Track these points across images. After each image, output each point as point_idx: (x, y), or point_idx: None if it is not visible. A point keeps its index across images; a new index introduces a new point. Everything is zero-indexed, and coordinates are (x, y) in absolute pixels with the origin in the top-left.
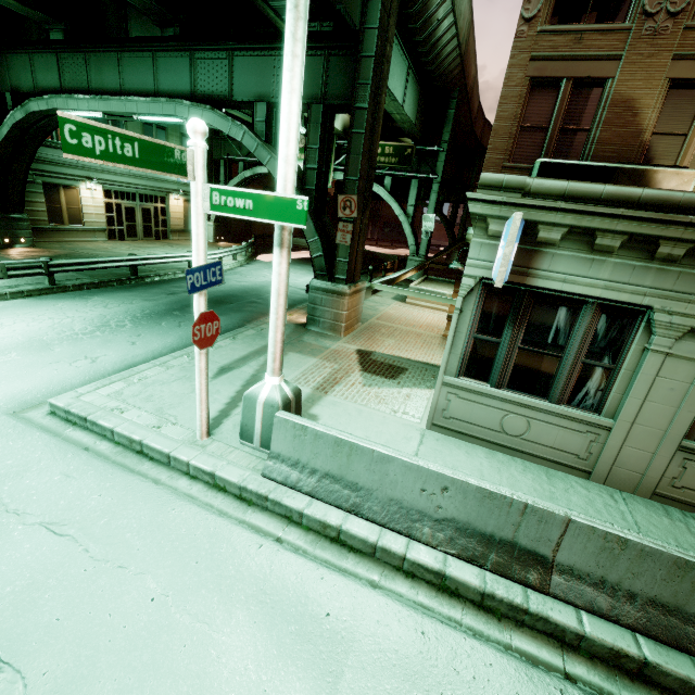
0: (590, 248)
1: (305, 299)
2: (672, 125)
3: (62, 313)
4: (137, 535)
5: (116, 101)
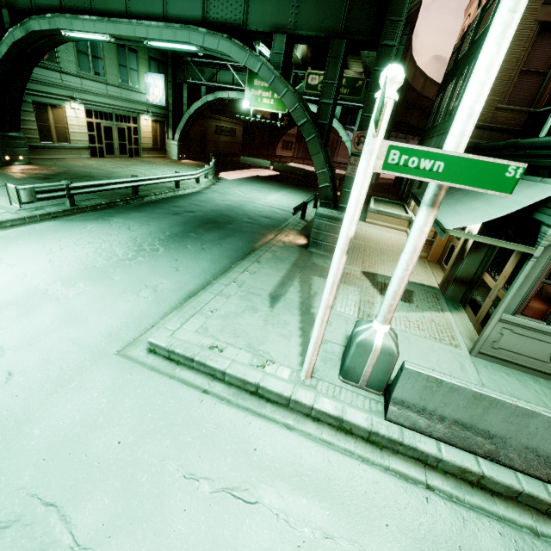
0: None
1: (285, 218)
2: None
3: (96, 236)
4: (317, 497)
5: (125, 24)
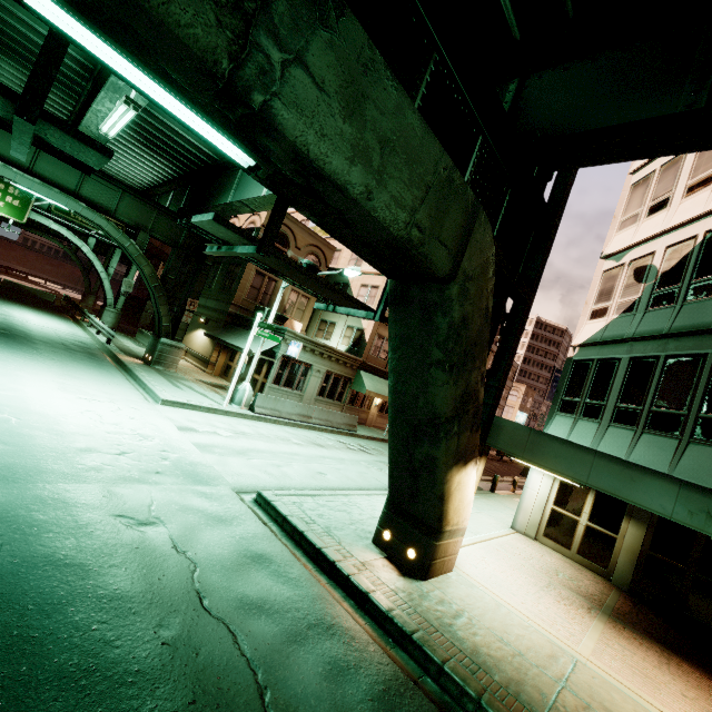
0: (305, 350)
1: (91, 343)
2: (291, 302)
3: None
4: (253, 424)
5: None
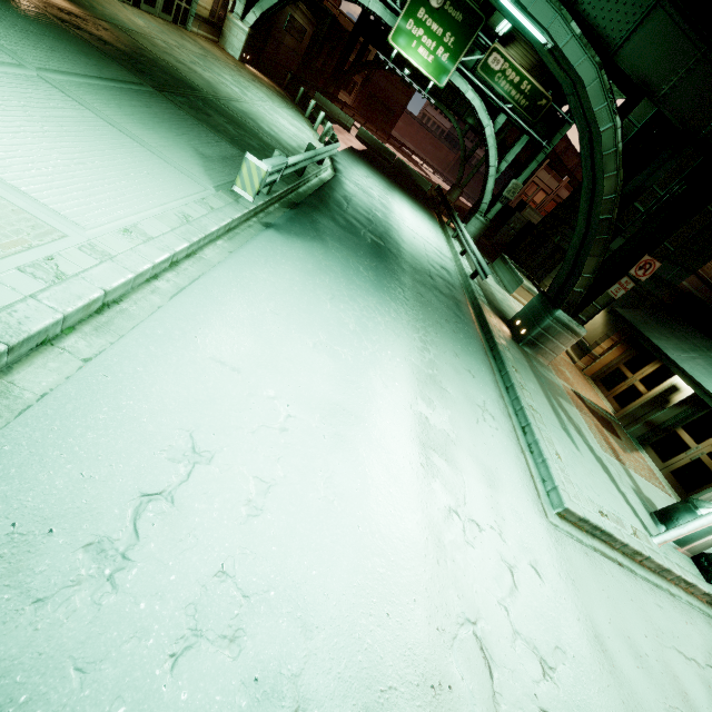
0: None
1: (454, 271)
2: None
3: (353, 286)
4: None
5: None
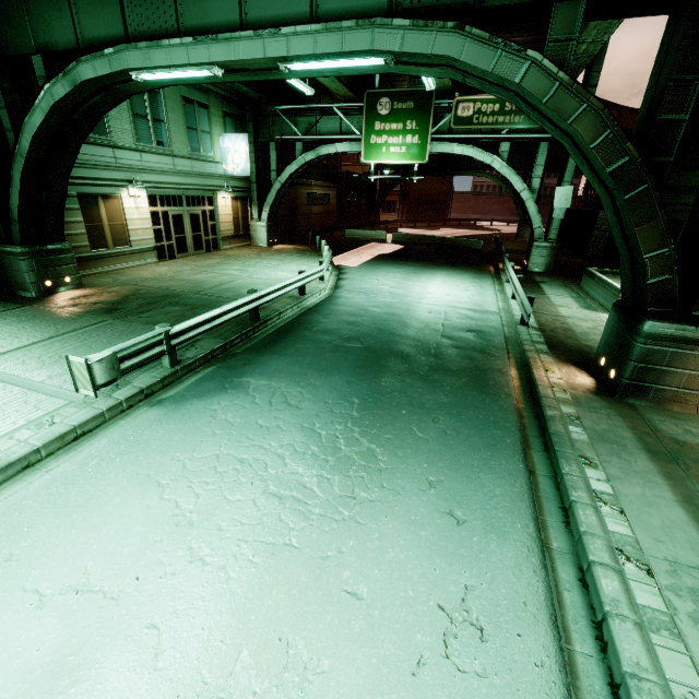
0: None
1: (494, 327)
2: None
3: (244, 437)
4: None
5: (247, 40)
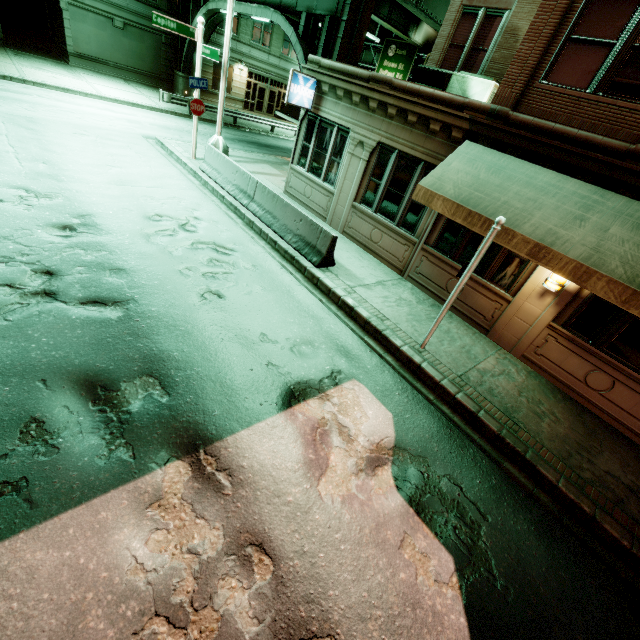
0: (336, 96)
1: None
2: None
3: (185, 124)
4: (155, 162)
5: (244, 6)
